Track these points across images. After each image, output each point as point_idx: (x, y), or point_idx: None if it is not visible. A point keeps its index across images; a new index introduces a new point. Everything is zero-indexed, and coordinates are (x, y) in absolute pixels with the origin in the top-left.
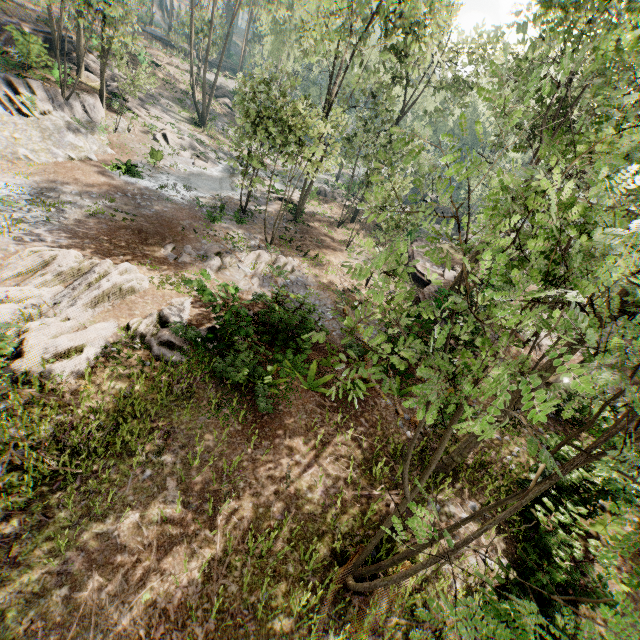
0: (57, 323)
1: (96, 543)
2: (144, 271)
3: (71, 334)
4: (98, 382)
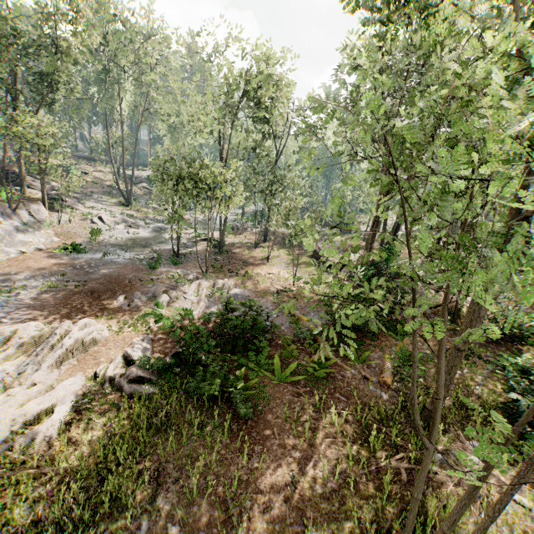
0: (23, 391)
1: None
2: (102, 323)
3: (39, 398)
4: (74, 439)
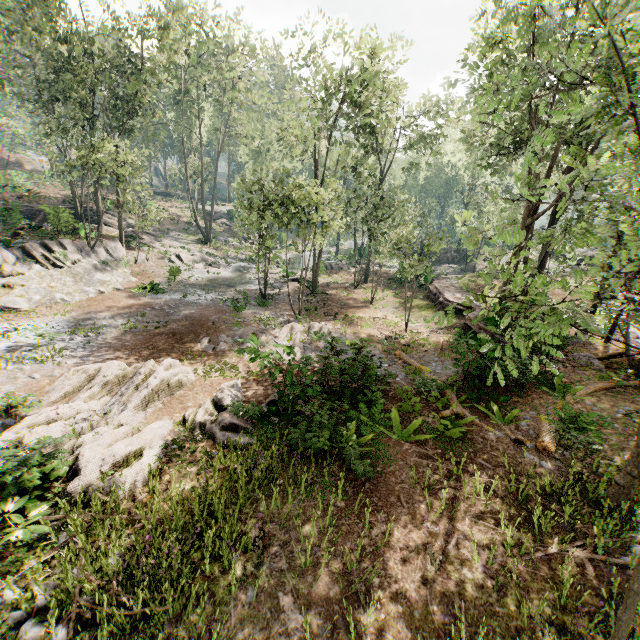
0: (110, 431)
1: None
2: (186, 366)
3: (127, 439)
4: (165, 487)
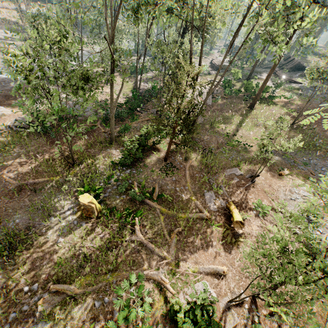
0: None
1: (2, 166)
2: (9, 109)
3: None
4: None
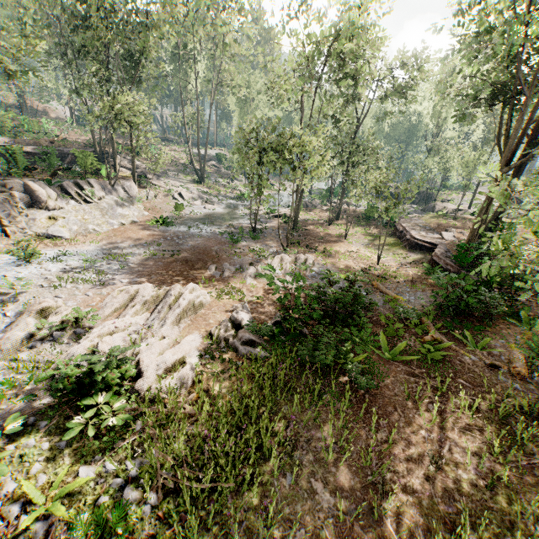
0: (157, 342)
1: None
2: (202, 289)
3: (171, 349)
4: (206, 389)
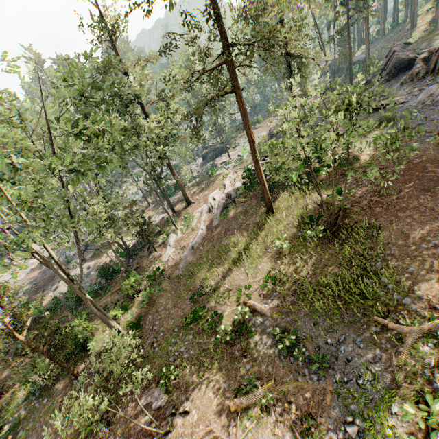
0: None
1: None
2: None
3: None
4: None
